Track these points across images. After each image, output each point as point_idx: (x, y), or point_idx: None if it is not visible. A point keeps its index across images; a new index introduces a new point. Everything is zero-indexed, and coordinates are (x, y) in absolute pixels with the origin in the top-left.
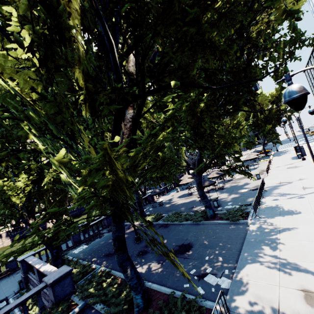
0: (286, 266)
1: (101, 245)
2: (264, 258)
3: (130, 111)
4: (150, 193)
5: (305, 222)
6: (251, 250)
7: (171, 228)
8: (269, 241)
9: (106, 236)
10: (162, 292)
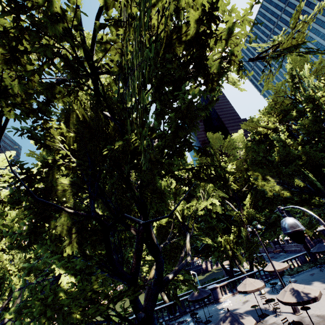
0: None
1: None
2: None
3: None
4: (212, 285)
5: None
6: None
7: None
8: None
9: None
10: None
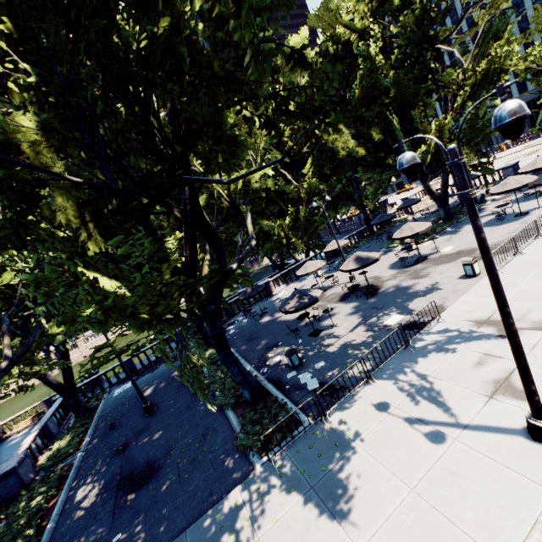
0: None
1: (135, 392)
2: None
3: None
4: (264, 281)
5: None
6: None
7: (196, 402)
8: None
9: (156, 373)
10: None
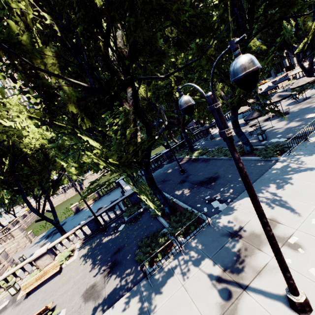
0: (275, 202)
1: (160, 173)
2: (262, 194)
3: (129, 89)
4: None
5: None
6: (258, 187)
7: (210, 163)
8: (280, 180)
9: (165, 167)
10: (183, 207)
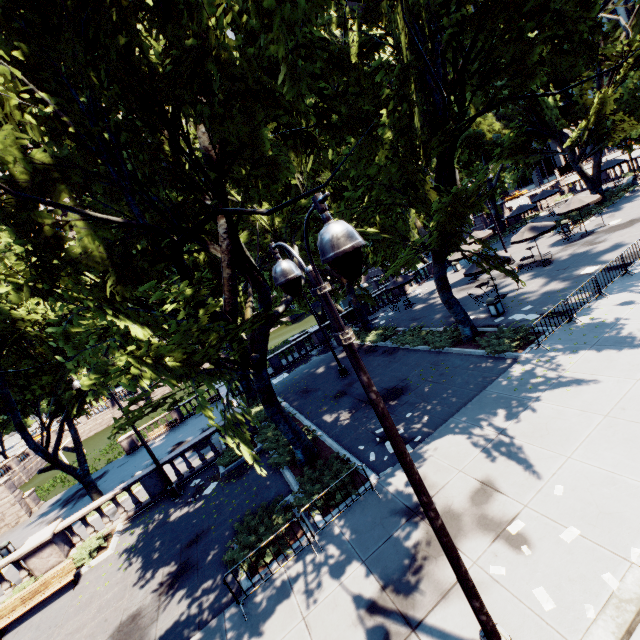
0: (498, 446)
1: (302, 375)
2: (478, 429)
3: (221, 221)
4: None
5: (623, 368)
6: (473, 413)
7: (397, 358)
8: (514, 401)
9: (313, 362)
10: (332, 450)
